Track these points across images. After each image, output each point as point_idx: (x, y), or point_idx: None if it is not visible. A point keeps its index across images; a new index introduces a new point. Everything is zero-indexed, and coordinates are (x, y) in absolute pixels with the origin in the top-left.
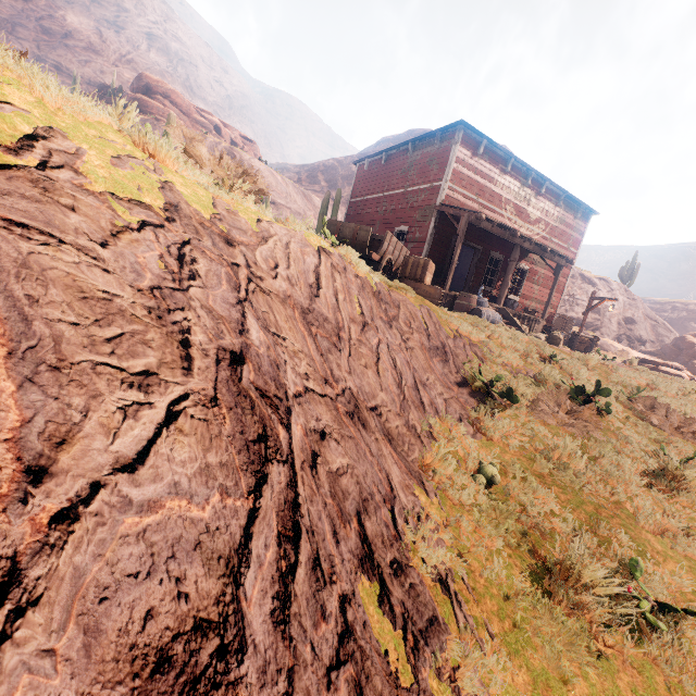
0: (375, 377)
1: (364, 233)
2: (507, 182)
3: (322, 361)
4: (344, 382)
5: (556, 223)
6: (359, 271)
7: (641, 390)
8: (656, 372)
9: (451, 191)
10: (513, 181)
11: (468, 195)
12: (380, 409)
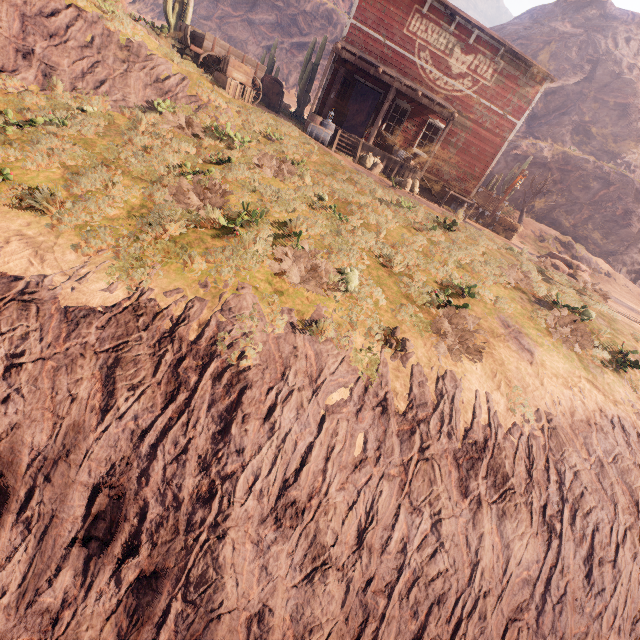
0: (69, 63)
1: (187, 30)
2: (424, 26)
3: (21, 33)
4: (32, 46)
5: (489, 82)
6: (110, 27)
7: (302, 162)
8: (505, 243)
9: (355, 29)
10: (433, 25)
11: (373, 35)
12: (57, 70)
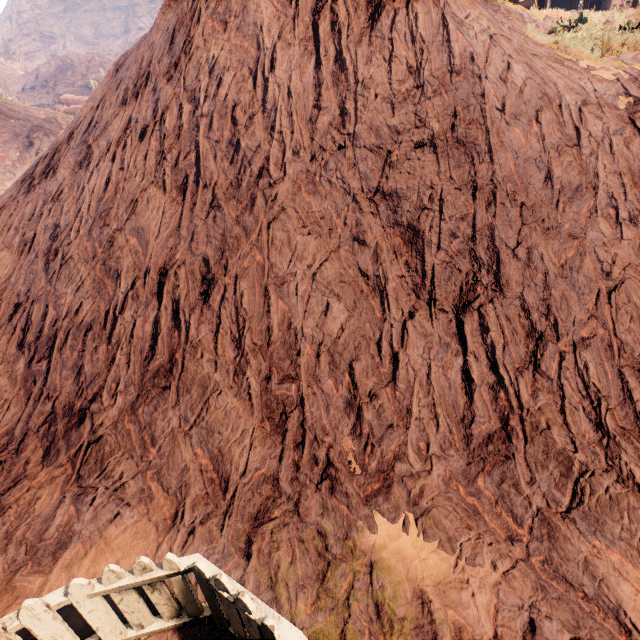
0: None
1: None
2: None
3: None
4: None
5: None
6: None
7: None
8: None
9: None
10: None
11: None
12: None
